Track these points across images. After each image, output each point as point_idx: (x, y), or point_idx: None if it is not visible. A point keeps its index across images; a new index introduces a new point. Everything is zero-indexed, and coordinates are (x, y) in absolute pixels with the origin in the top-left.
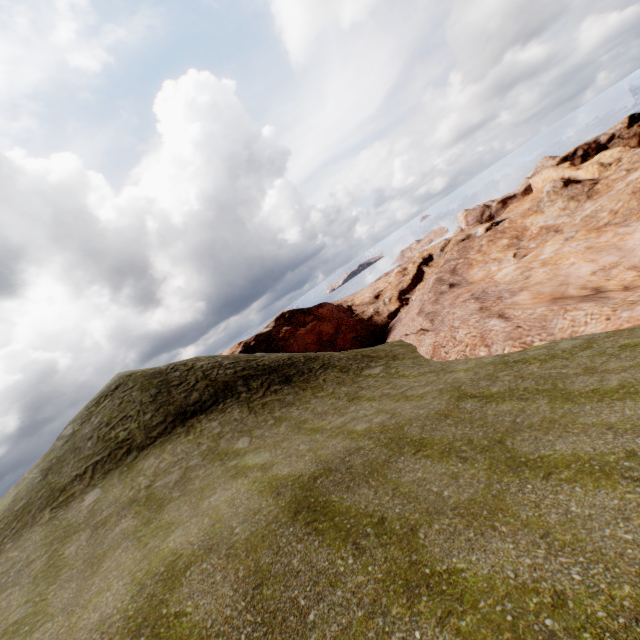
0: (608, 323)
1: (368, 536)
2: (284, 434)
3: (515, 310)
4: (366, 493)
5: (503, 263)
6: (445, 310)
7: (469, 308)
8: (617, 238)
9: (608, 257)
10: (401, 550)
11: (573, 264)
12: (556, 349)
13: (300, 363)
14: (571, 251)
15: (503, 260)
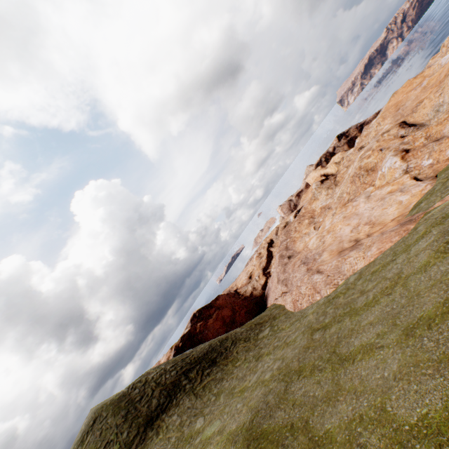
0: (364, 260)
1: (287, 437)
2: (224, 403)
3: (323, 265)
4: (280, 414)
5: (310, 235)
6: (291, 275)
7: (302, 271)
8: (354, 209)
9: (354, 220)
10: (304, 435)
11: (341, 228)
12: (348, 283)
13: (217, 346)
14: (337, 221)
15: (310, 233)
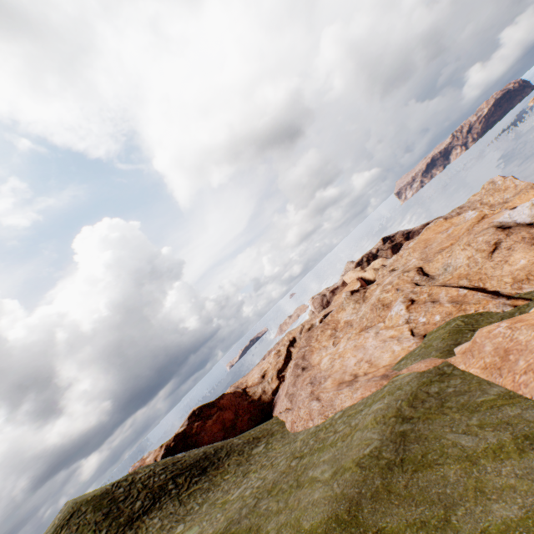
0: (351, 400)
1: None
2: (207, 512)
3: (323, 393)
4: (247, 522)
5: (328, 349)
6: (298, 392)
7: (307, 391)
8: (364, 340)
9: (360, 354)
10: None
11: (349, 357)
12: (334, 419)
13: (211, 454)
14: (349, 347)
15: (328, 347)
